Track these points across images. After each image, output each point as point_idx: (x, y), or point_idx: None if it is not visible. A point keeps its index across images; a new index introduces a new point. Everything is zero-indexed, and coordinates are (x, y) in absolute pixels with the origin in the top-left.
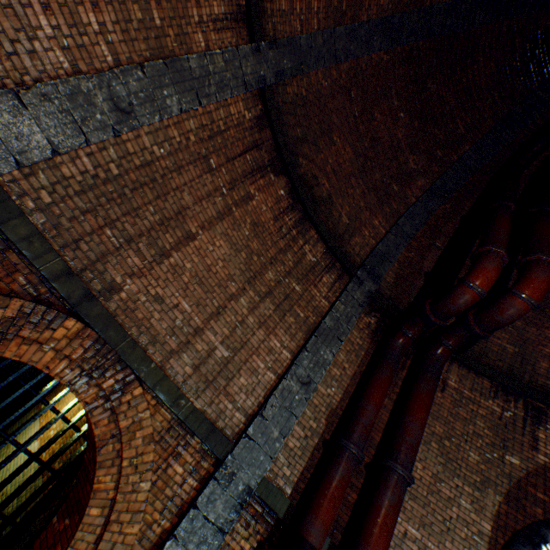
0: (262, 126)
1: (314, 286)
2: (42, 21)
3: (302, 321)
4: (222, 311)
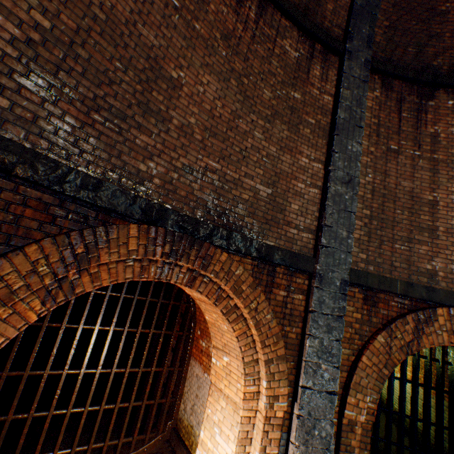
0: (388, 86)
1: None
2: (299, 186)
3: None
4: None
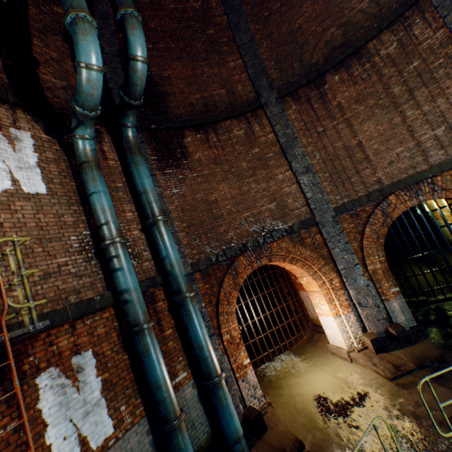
0: (297, 97)
1: (419, 46)
2: (285, 190)
3: (447, 61)
4: (410, 129)
